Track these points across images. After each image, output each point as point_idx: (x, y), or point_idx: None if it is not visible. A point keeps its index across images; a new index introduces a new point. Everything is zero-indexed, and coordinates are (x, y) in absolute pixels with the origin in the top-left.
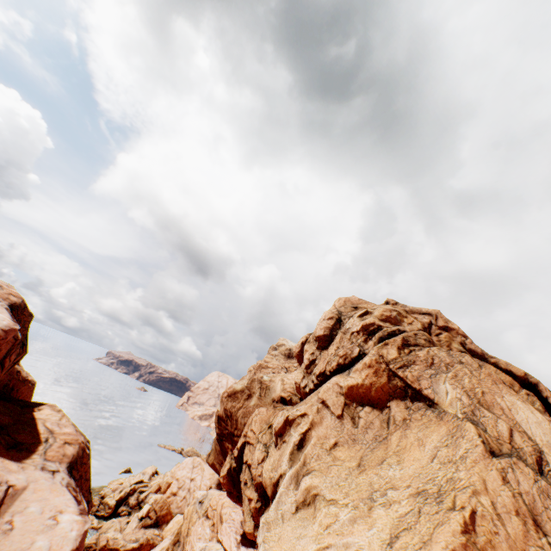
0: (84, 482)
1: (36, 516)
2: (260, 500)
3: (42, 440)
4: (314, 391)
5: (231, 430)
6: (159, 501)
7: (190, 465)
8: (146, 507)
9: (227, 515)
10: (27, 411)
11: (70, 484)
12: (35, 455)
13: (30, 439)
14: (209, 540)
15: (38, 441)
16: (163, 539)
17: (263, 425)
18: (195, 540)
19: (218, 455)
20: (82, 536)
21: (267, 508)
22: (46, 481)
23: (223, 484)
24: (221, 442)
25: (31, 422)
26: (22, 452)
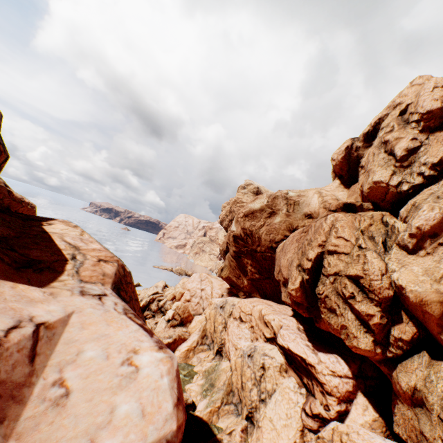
0: (135, 303)
1: (100, 364)
2: (384, 316)
3: (67, 257)
4: (421, 187)
5: (252, 247)
6: (180, 307)
7: (198, 279)
8: (170, 312)
9: (276, 321)
10: (32, 225)
11: (127, 310)
12: (64, 277)
13: (49, 256)
14: (251, 339)
15: (61, 258)
16: (190, 334)
17: (353, 232)
18: (234, 339)
19: (233, 270)
20: (176, 380)
21: (396, 325)
22: (93, 310)
23: (295, 297)
24: (239, 259)
25: (42, 236)
26: (43, 273)
